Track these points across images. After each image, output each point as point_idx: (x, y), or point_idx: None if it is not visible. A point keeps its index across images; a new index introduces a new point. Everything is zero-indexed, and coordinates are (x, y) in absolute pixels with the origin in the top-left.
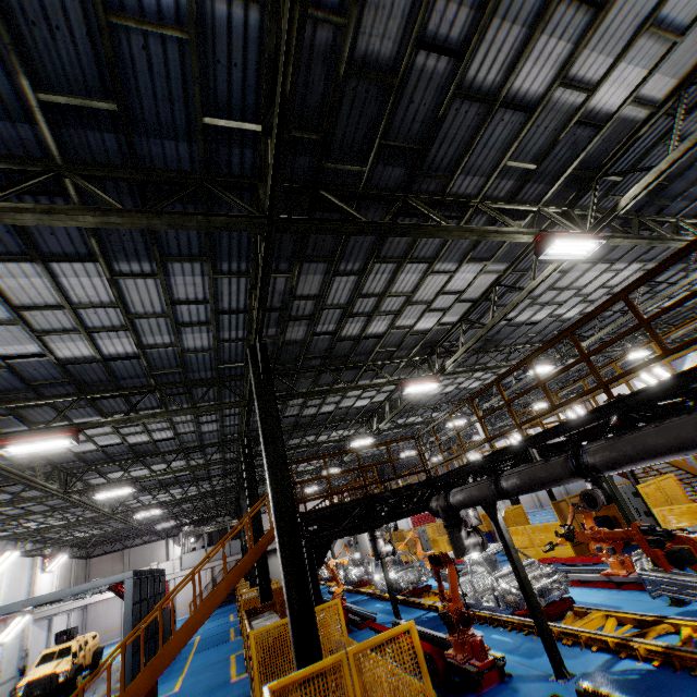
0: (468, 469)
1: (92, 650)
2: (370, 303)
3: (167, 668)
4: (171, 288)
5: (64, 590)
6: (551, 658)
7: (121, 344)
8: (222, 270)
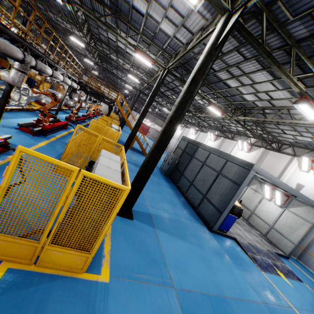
0: None
1: None
2: None
3: None
4: None
5: None
6: None
7: None
8: None
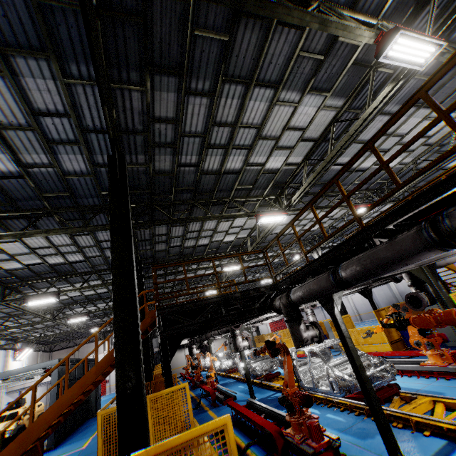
0: (308, 270)
1: (36, 415)
2: (225, 134)
3: (86, 429)
4: (26, 93)
5: (6, 372)
6: (387, 443)
7: (1, 161)
8: (73, 75)
